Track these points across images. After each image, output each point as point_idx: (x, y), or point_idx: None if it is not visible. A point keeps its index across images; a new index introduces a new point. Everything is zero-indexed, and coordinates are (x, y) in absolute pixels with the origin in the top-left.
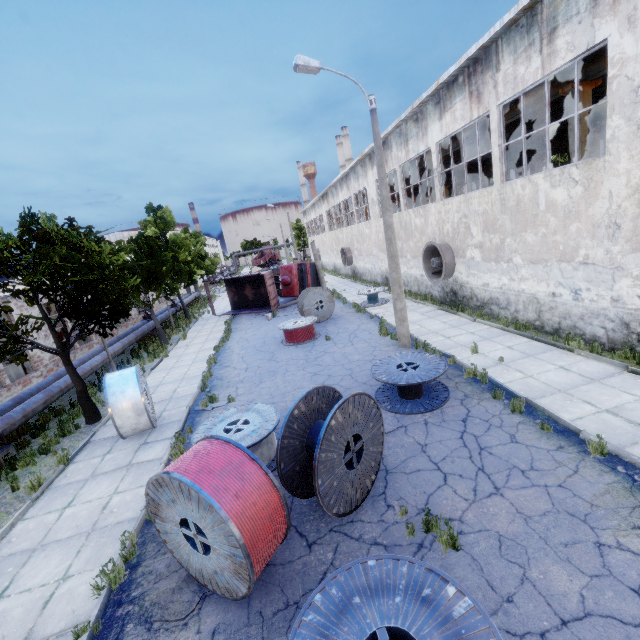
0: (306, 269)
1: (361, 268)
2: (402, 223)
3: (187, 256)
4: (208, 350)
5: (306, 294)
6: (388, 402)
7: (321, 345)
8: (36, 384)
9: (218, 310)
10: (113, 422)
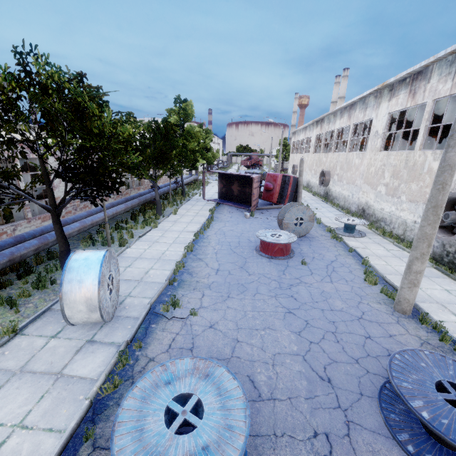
0: (289, 181)
1: (336, 192)
2: (409, 162)
3: (196, 146)
4: (189, 233)
5: (290, 208)
6: (406, 433)
7: (296, 268)
8: (42, 226)
9: (207, 195)
10: (62, 312)
